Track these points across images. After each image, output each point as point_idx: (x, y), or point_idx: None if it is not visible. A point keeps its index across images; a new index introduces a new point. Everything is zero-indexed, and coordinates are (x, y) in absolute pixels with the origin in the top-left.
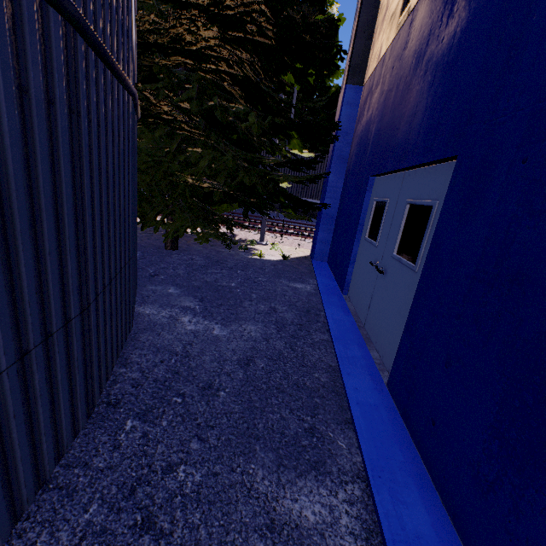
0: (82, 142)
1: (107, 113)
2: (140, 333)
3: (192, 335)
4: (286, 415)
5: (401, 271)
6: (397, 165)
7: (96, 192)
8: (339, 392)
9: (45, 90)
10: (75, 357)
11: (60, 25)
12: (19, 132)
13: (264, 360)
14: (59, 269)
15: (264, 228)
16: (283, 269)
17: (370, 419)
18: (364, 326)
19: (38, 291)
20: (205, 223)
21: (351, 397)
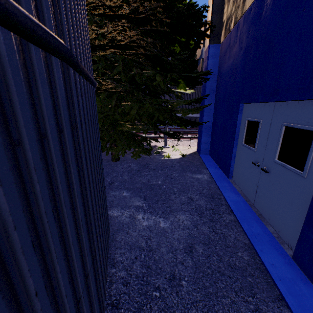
0: (80, 145)
1: (87, 110)
2: (115, 233)
3: (148, 230)
4: (234, 298)
5: (286, 174)
6: (268, 99)
7: (89, 169)
8: (261, 269)
9: (56, 125)
10: (93, 295)
11: (59, 66)
12: (44, 173)
13: (201, 245)
14: (78, 248)
15: (166, 137)
16: (185, 164)
17: (295, 295)
18: (254, 204)
19: (70, 279)
20: (135, 144)
21: (273, 274)
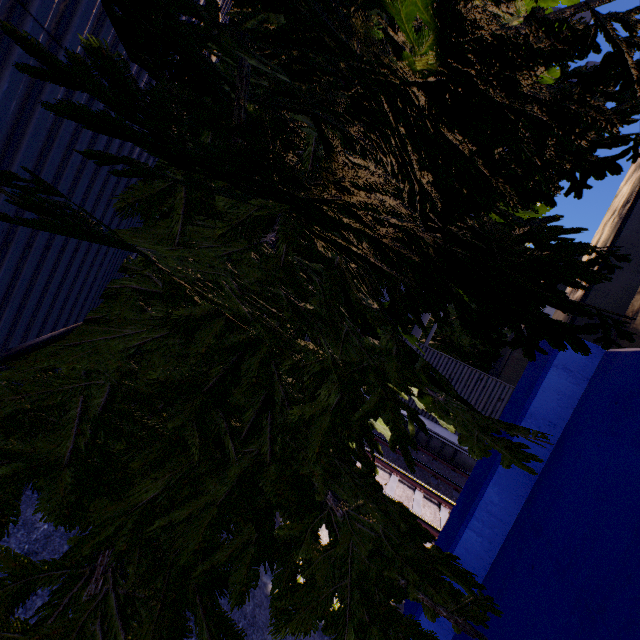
0: None
1: None
2: None
3: None
4: None
5: None
6: None
7: None
8: None
9: None
10: None
11: None
12: None
13: None
14: None
15: None
16: None
17: None
18: None
19: None
20: None
21: None
